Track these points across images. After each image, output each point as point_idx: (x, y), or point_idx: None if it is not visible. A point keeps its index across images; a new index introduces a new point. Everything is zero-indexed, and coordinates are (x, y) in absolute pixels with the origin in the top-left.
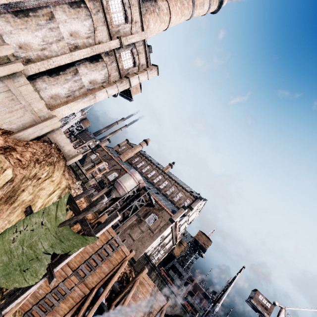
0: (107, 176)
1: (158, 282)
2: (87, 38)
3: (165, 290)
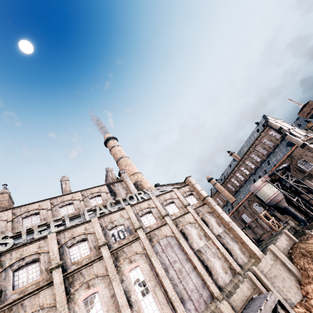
0: (258, 213)
1: None
2: (196, 228)
3: None
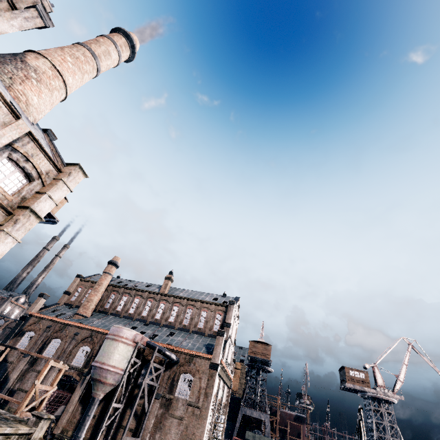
0: (69, 363)
1: None
2: None
3: None
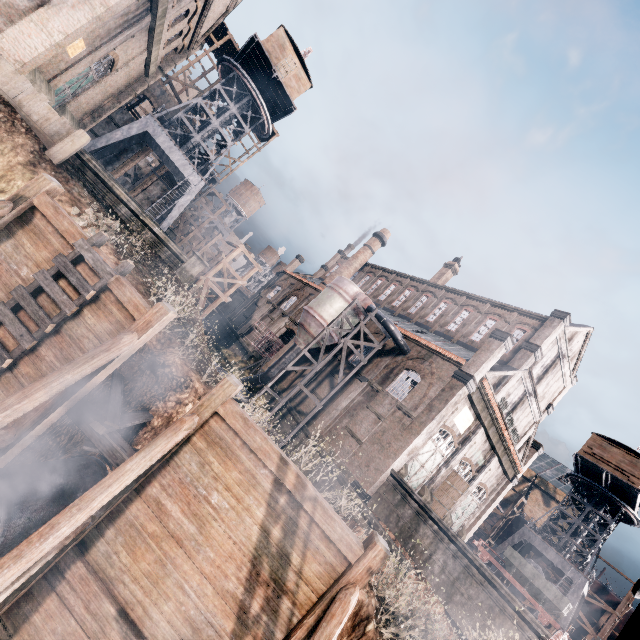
0: (296, 319)
1: (443, 559)
2: None
3: (473, 587)
